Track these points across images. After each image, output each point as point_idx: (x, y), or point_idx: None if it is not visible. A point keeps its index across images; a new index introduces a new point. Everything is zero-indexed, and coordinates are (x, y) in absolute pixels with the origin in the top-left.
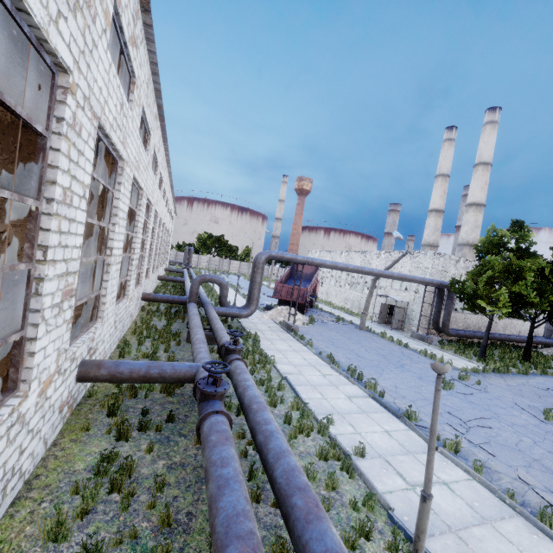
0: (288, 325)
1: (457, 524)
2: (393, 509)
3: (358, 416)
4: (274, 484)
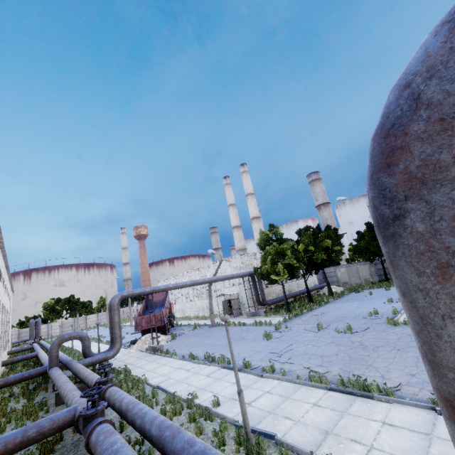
0: (153, 348)
1: (273, 408)
2: (238, 421)
3: (214, 384)
4: (152, 439)
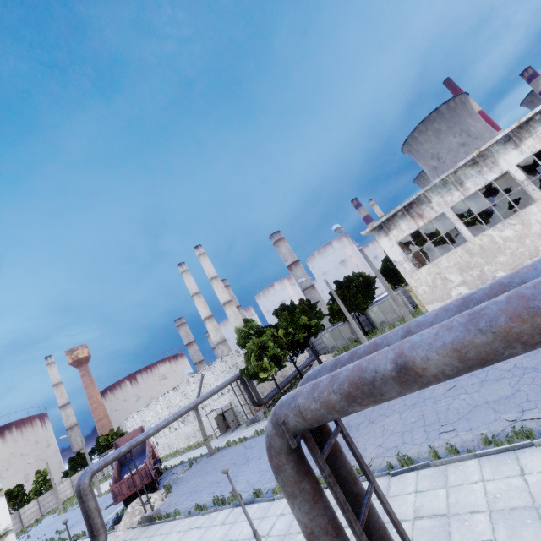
0: (148, 517)
1: (288, 529)
2: None
3: (231, 530)
4: None
